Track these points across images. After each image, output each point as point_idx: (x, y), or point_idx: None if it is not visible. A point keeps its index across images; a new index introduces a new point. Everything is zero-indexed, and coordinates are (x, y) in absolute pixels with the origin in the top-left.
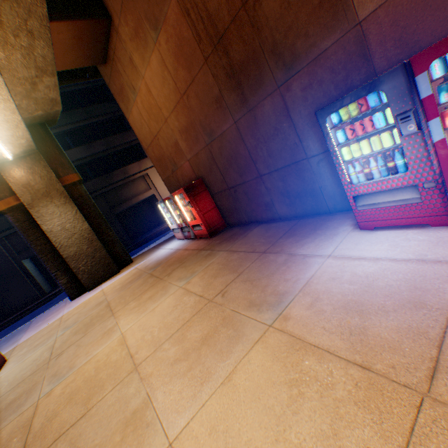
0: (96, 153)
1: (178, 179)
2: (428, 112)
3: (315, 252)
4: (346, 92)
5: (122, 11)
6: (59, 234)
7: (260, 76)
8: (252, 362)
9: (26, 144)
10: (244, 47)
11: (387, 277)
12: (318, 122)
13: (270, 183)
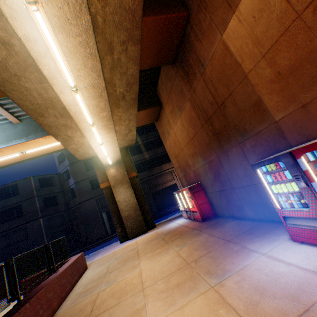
0: (147, 157)
1: (186, 180)
2: (309, 177)
3: (257, 249)
4: (276, 152)
5: (166, 103)
6: (122, 203)
7: (228, 137)
8: (195, 302)
9: (118, 158)
10: (220, 123)
11: (288, 277)
12: (253, 169)
13: (239, 193)
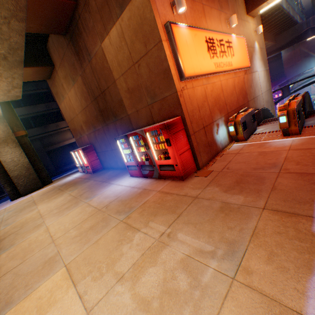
0: (39, 112)
1: (82, 141)
2: (133, 148)
3: (115, 182)
4: (130, 131)
5: (60, 67)
6: (9, 163)
7: (109, 116)
8: (76, 210)
9: None
10: (103, 105)
11: (119, 190)
12: (116, 141)
13: (116, 153)
